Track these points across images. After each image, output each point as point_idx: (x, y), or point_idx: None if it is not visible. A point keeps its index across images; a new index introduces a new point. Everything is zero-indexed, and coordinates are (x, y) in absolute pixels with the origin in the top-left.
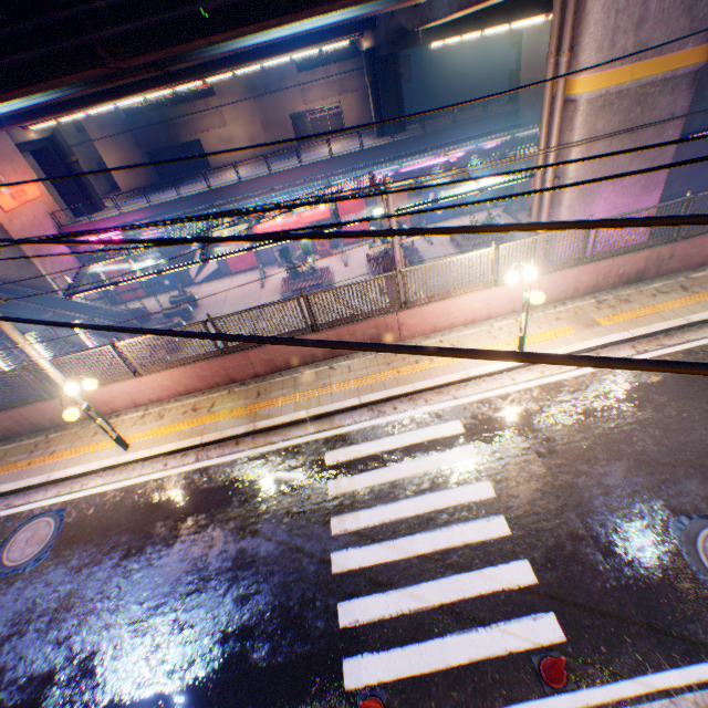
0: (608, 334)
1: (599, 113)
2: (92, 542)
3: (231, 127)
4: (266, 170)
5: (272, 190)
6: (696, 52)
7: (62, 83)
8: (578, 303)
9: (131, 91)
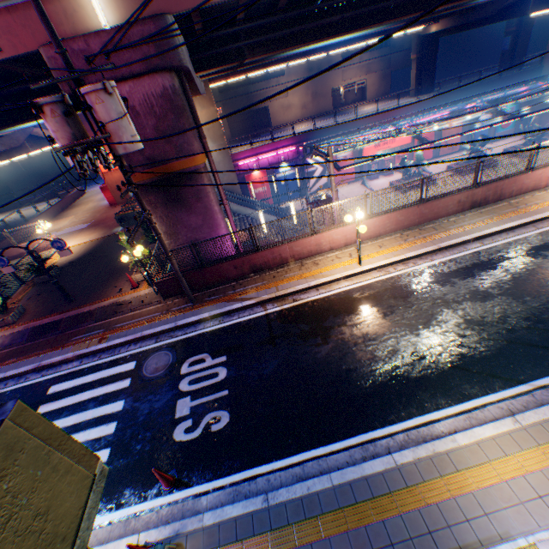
0: None
1: None
2: None
3: (290, 98)
4: (341, 119)
5: (378, 124)
6: None
7: None
8: None
9: (314, 52)
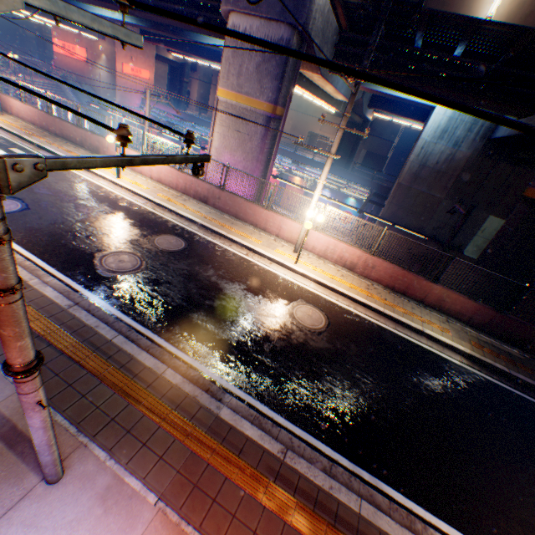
0: (149, 195)
1: (224, 110)
2: None
3: None
4: None
5: None
6: (265, 105)
7: (110, 7)
8: (174, 192)
9: (205, 56)
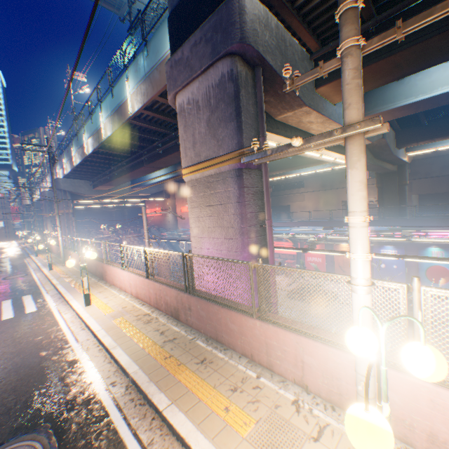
0: (100, 323)
1: (191, 189)
2: (9, 281)
3: (306, 202)
4: None
5: None
6: (227, 157)
7: (145, 171)
8: (146, 308)
9: None
